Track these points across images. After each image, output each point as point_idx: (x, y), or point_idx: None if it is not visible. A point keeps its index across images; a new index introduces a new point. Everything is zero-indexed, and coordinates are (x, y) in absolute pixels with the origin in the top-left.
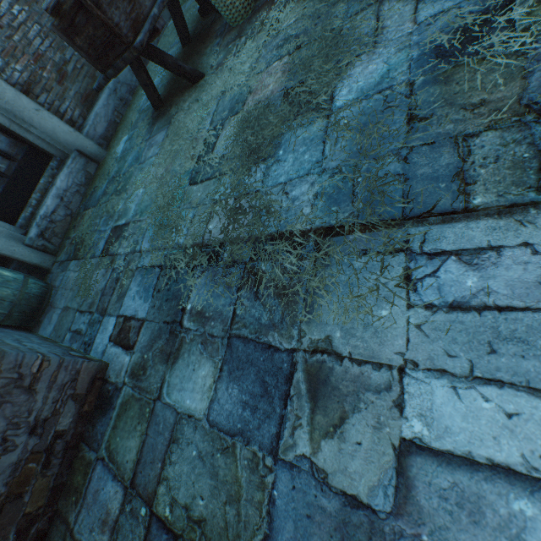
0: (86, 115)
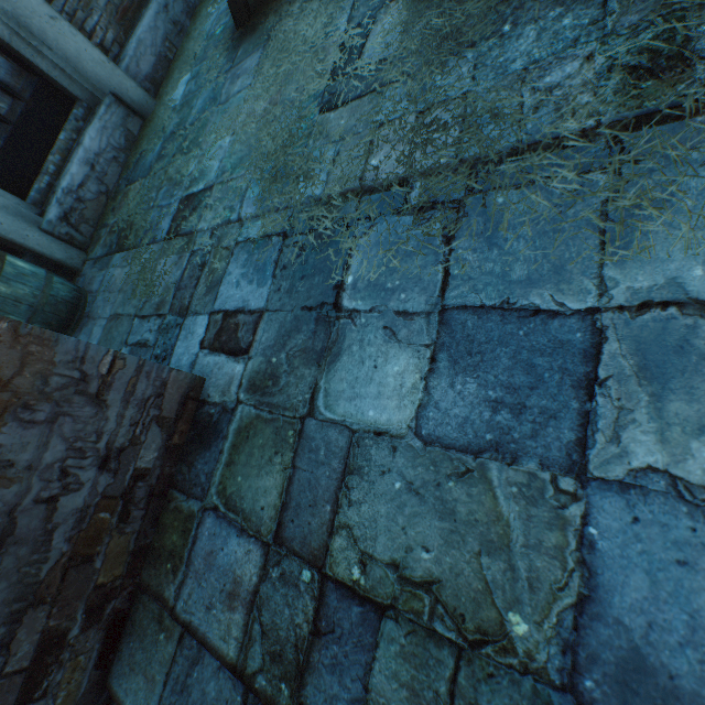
0: (124, 41)
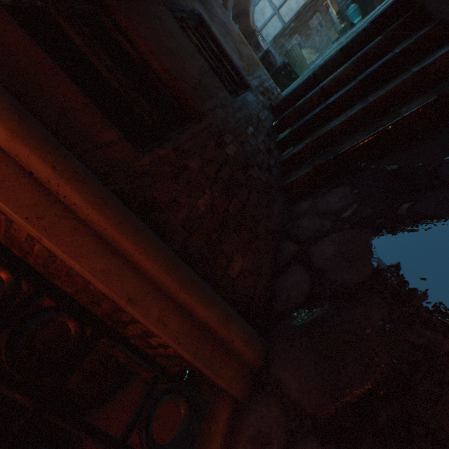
0: None
